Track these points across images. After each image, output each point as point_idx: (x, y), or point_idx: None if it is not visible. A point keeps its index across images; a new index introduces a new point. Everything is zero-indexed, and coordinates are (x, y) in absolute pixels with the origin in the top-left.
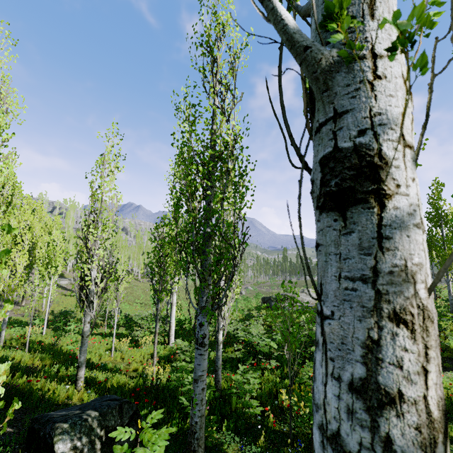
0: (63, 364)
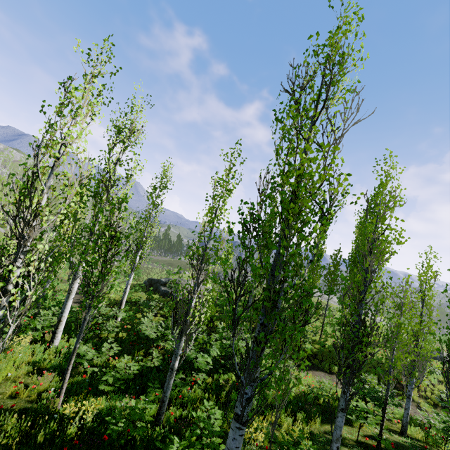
0: None
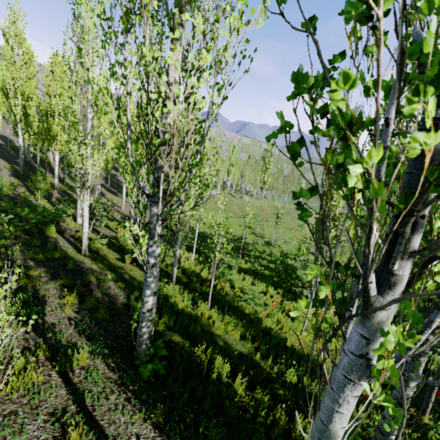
0: (258, 339)
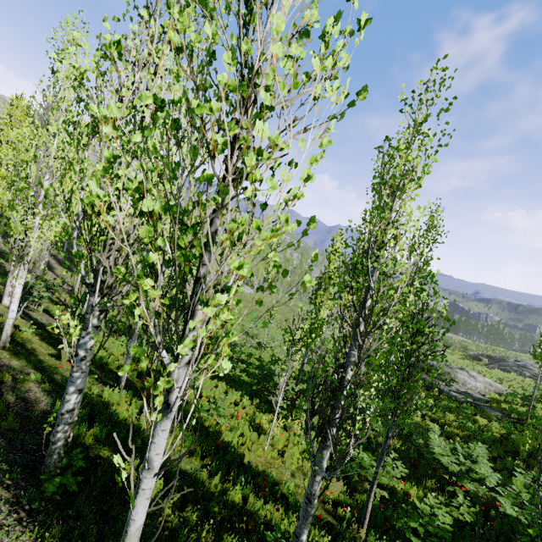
0: (211, 455)
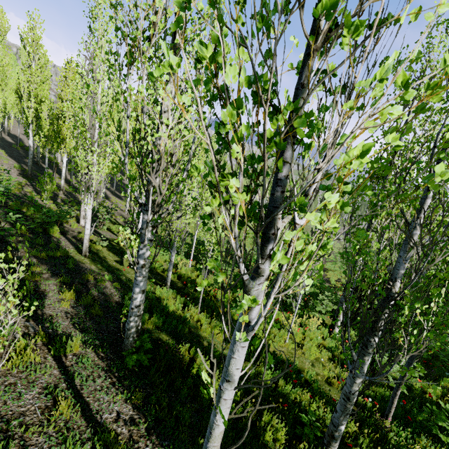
0: None
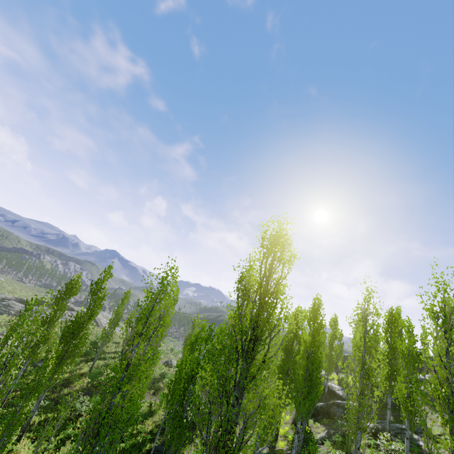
0: None
